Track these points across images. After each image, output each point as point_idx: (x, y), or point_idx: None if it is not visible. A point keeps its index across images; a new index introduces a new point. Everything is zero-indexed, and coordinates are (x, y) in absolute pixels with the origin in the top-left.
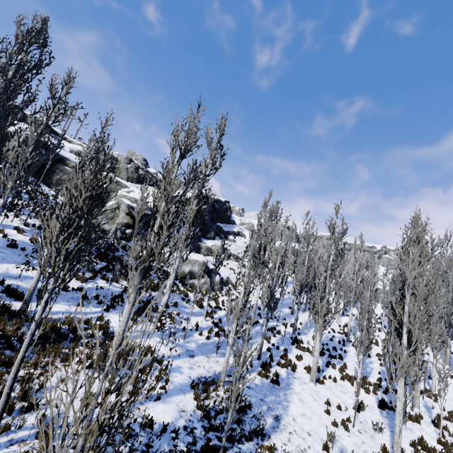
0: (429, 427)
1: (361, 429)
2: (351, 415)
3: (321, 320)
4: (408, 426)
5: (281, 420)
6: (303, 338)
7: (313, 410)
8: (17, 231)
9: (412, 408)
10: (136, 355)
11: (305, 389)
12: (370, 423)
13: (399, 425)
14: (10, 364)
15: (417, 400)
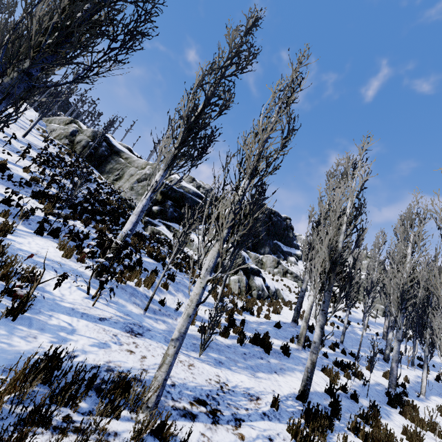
0: None
1: None
2: None
3: None
4: None
5: None
6: (415, 404)
7: None
8: (24, 169)
9: None
10: None
11: None
12: None
13: None
14: None
15: None
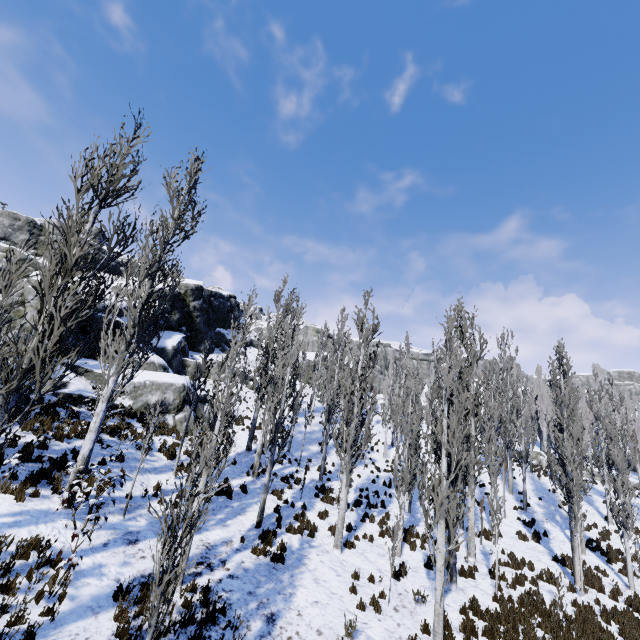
0: (486, 580)
1: (398, 606)
2: (388, 586)
3: (348, 455)
4: (460, 585)
5: (278, 621)
6: (334, 485)
7: (333, 592)
8: None
9: (467, 559)
10: (4, 560)
11: (325, 561)
12: (412, 593)
13: (440, 588)
14: None
15: (472, 546)
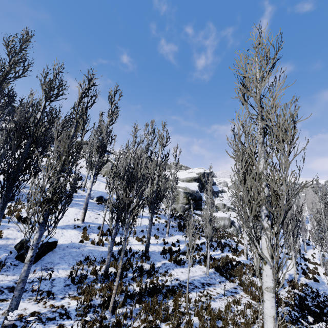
0: None
1: None
2: None
3: None
4: None
5: None
6: (307, 257)
7: None
8: (158, 218)
9: None
10: None
11: None
12: None
13: None
14: (235, 276)
15: None
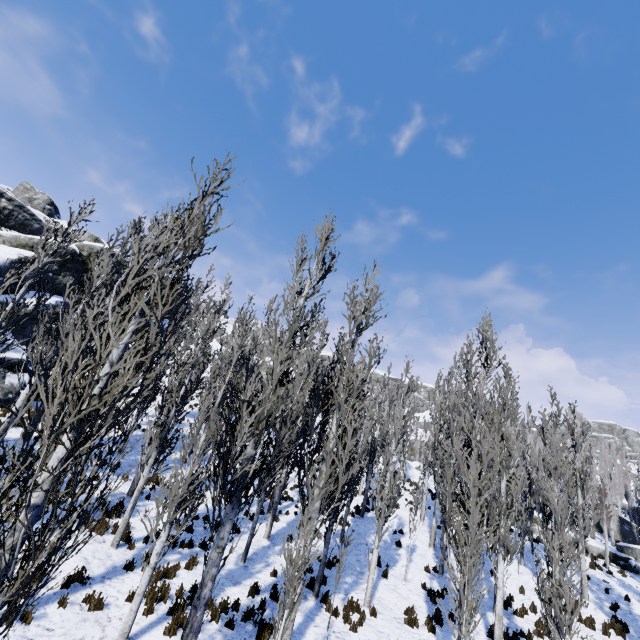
0: None
1: None
2: None
3: None
4: None
5: None
6: (151, 506)
7: None
8: None
9: None
10: None
11: None
12: None
13: None
14: None
15: (284, 637)
